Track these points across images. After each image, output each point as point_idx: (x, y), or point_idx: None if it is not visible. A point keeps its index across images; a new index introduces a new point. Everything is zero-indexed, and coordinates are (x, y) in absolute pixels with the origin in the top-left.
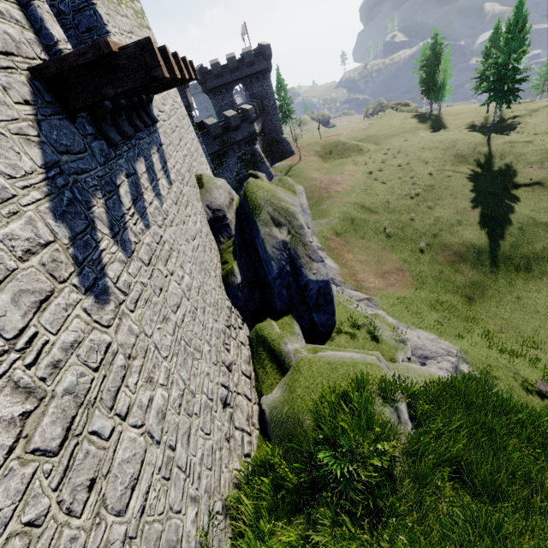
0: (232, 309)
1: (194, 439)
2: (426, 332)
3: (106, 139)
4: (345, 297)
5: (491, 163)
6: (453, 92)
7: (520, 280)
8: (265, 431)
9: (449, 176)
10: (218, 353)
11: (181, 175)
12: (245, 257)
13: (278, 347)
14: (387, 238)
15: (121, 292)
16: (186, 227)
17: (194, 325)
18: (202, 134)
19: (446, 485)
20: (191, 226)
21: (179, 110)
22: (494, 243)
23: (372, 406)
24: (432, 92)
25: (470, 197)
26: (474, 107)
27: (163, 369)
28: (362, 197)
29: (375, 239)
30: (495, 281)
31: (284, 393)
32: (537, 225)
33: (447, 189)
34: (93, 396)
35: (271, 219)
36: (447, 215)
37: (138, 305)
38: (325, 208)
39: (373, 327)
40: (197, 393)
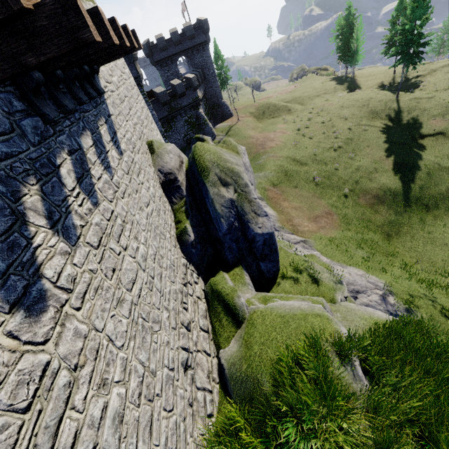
0: (187, 265)
1: (157, 425)
2: (356, 269)
3: (41, 116)
4: (285, 242)
5: (400, 117)
6: (365, 56)
7: (429, 217)
8: (225, 386)
9: (365, 130)
10: (177, 315)
11: (131, 144)
12: (196, 215)
13: (232, 301)
14: (316, 186)
15: (63, 291)
16: (139, 195)
17: (152, 296)
18: (152, 101)
19: (408, 446)
20: (144, 193)
21: (127, 81)
22: (406, 187)
23: (332, 371)
24: (347, 58)
25: (384, 147)
26: (383, 69)
27: (118, 362)
28: (293, 151)
29: (306, 187)
30: (408, 219)
31: (241, 348)
32: (441, 169)
33: (364, 141)
34: (22, 448)
35: (218, 180)
36: (365, 164)
37: (86, 298)
38: (262, 162)
39: (313, 271)
40: (157, 370)
